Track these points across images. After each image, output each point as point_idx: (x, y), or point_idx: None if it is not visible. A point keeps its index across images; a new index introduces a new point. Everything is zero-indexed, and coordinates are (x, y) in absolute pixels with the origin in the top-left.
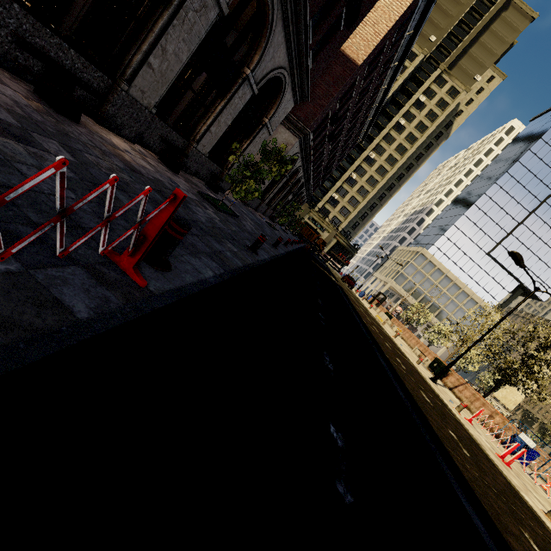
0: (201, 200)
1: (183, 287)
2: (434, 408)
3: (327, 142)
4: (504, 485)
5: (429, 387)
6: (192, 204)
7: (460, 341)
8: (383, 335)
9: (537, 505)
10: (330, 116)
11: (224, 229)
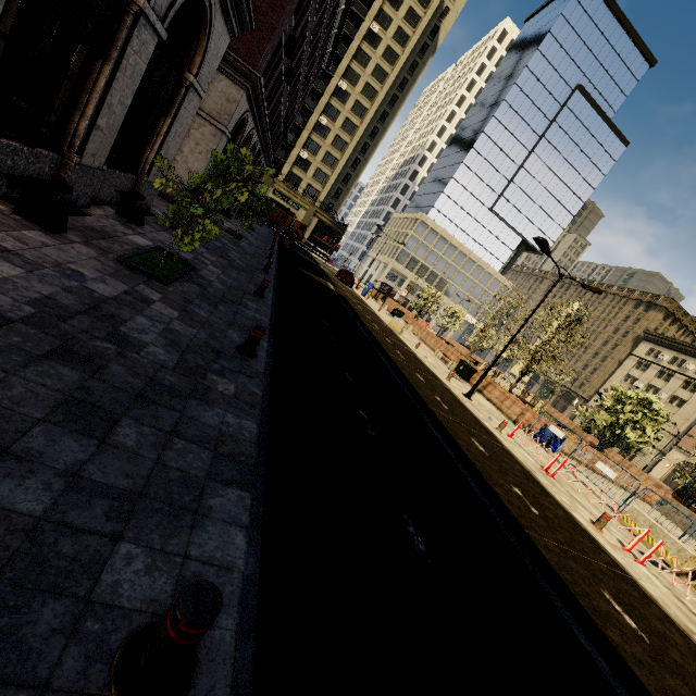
0: (130, 281)
1: (234, 682)
2: (490, 459)
3: (284, 82)
4: (565, 521)
5: (471, 417)
6: (126, 318)
7: (480, 332)
8: (409, 358)
9: (585, 517)
10: (283, 42)
11: (194, 339)
